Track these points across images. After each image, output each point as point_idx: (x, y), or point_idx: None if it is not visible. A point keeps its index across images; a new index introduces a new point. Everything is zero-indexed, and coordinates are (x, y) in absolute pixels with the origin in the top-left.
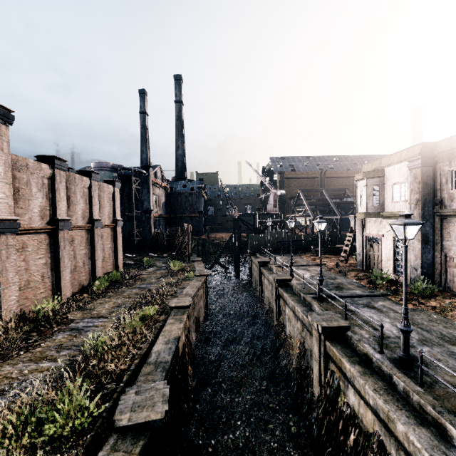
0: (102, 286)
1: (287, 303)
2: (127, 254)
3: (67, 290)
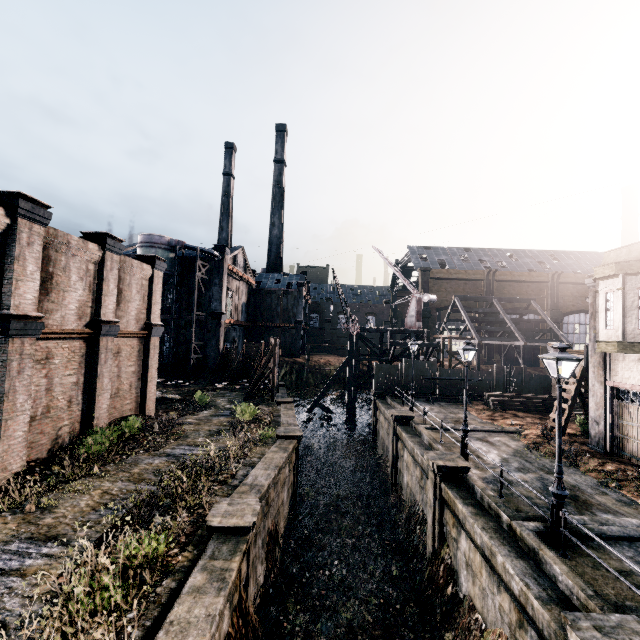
0: (98, 449)
1: (466, 528)
2: (178, 379)
3: (14, 458)
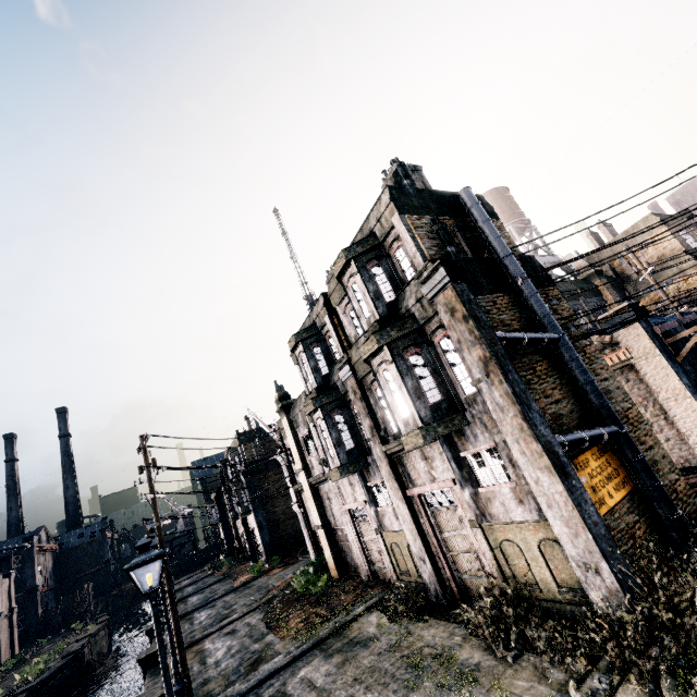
0: (11, 666)
1: None
2: None
3: None
